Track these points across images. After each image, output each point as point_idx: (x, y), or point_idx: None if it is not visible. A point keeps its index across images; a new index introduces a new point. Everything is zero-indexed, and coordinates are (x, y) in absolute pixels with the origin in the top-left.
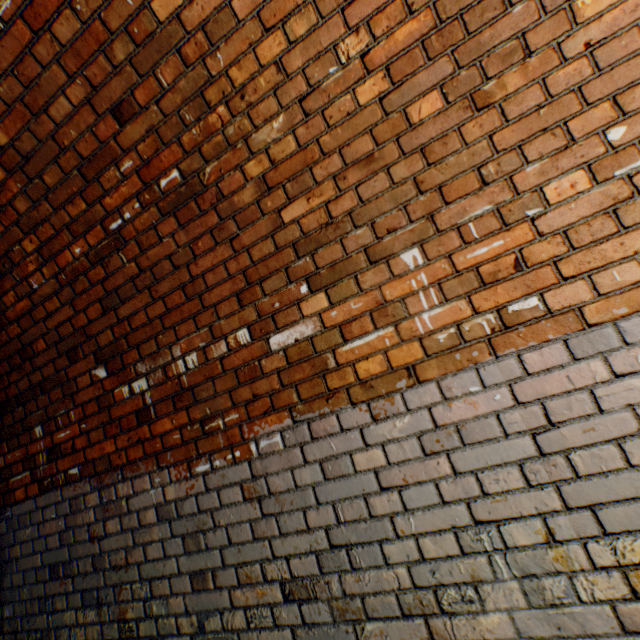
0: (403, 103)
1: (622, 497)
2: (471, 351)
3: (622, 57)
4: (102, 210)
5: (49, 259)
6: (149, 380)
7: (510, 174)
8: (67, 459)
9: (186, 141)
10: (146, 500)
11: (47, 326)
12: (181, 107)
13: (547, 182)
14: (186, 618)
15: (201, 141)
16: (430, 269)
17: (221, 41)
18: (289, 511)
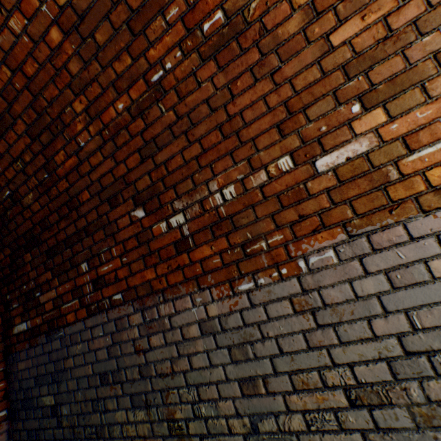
0: None
1: None
2: None
3: None
4: (145, 63)
5: (95, 118)
6: (186, 215)
7: None
8: (110, 287)
9: None
10: (188, 317)
11: (91, 179)
12: None
13: None
14: (237, 420)
15: None
16: None
17: None
18: (349, 321)
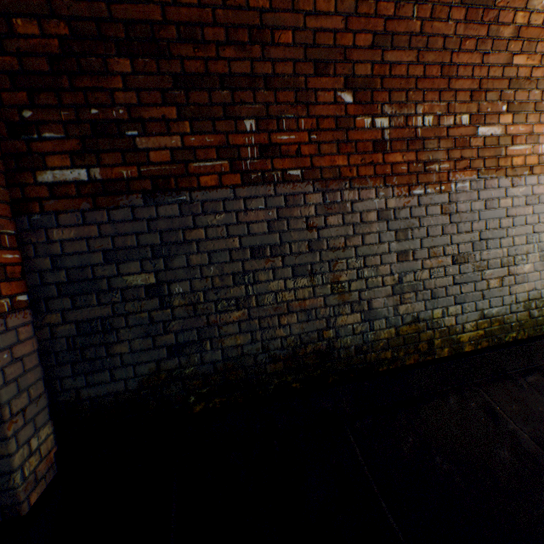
0: None
1: None
2: None
3: None
4: None
5: None
6: (391, 122)
7: None
8: (287, 161)
9: None
10: (369, 206)
11: (305, 23)
12: None
13: None
14: (390, 277)
15: None
16: None
17: None
18: (464, 222)
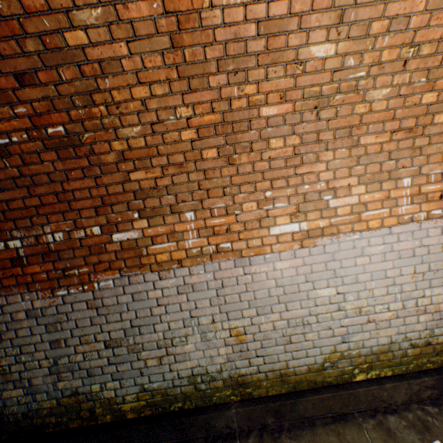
0: (201, 147)
1: (236, 309)
2: (204, 258)
3: (277, 167)
4: None
5: None
6: (23, 242)
7: (234, 195)
8: None
9: (73, 114)
10: (18, 307)
11: None
12: (74, 95)
13: (244, 203)
14: (46, 360)
15: (84, 118)
16: (196, 222)
17: (110, 74)
18: (113, 313)
